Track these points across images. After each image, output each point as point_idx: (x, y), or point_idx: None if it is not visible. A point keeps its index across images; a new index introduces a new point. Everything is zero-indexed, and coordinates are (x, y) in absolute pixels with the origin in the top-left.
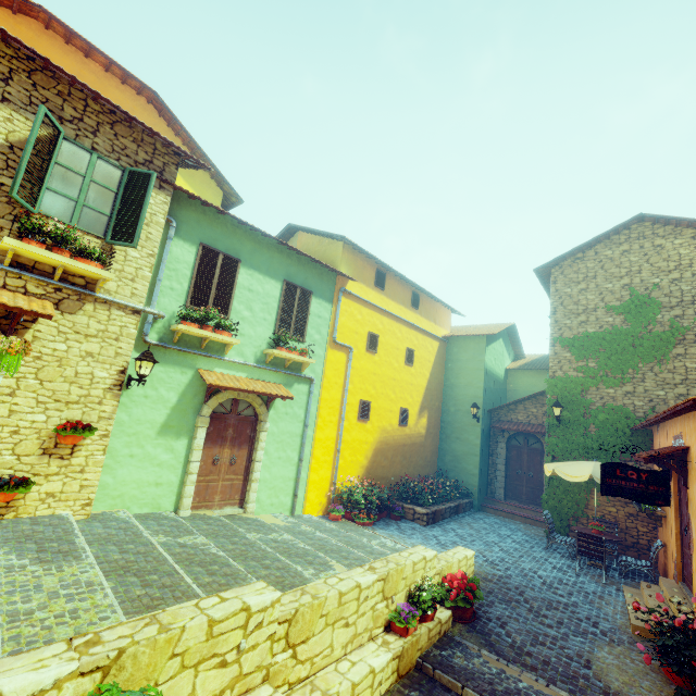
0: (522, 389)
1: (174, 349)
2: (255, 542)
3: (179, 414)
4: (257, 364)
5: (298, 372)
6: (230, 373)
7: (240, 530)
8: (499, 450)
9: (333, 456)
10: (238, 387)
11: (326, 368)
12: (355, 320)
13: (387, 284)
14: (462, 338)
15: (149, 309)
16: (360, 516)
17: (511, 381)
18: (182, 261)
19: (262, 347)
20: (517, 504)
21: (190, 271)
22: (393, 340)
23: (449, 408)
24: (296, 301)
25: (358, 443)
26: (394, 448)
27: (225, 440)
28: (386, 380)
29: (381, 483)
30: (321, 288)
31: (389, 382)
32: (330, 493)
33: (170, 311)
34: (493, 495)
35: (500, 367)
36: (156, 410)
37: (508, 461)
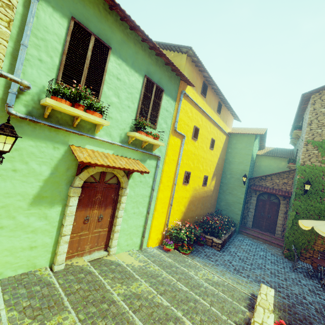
0: (263, 166)
1: (44, 124)
2: (122, 308)
3: (52, 186)
4: (121, 144)
5: (150, 151)
6: (99, 150)
7: (107, 286)
8: (252, 201)
9: (167, 208)
10: (107, 164)
11: (168, 149)
12: (187, 116)
13: (207, 93)
14: (239, 135)
15: (7, 74)
16: (184, 248)
17: (258, 161)
18: (51, 32)
19: (126, 130)
20: (259, 231)
21: (61, 45)
22: (205, 133)
23: (226, 175)
24: (152, 95)
25: (181, 198)
26: (198, 199)
27: (94, 204)
28: (199, 158)
29: (190, 220)
30: (169, 88)
31: (201, 159)
32: (164, 232)
33: (39, 84)
34: (245, 224)
35: (255, 153)
36: (26, 183)
37: (256, 207)
